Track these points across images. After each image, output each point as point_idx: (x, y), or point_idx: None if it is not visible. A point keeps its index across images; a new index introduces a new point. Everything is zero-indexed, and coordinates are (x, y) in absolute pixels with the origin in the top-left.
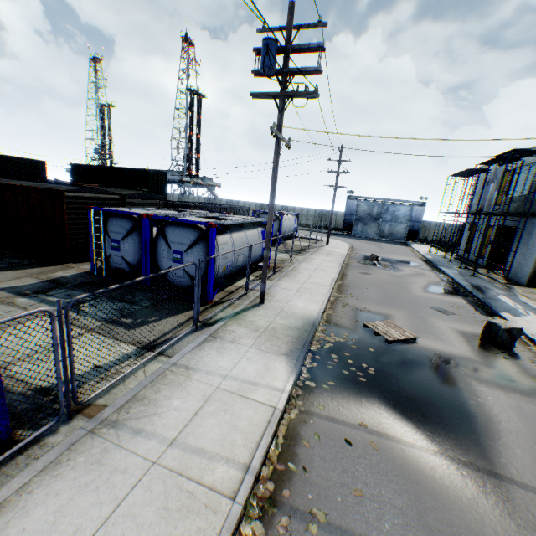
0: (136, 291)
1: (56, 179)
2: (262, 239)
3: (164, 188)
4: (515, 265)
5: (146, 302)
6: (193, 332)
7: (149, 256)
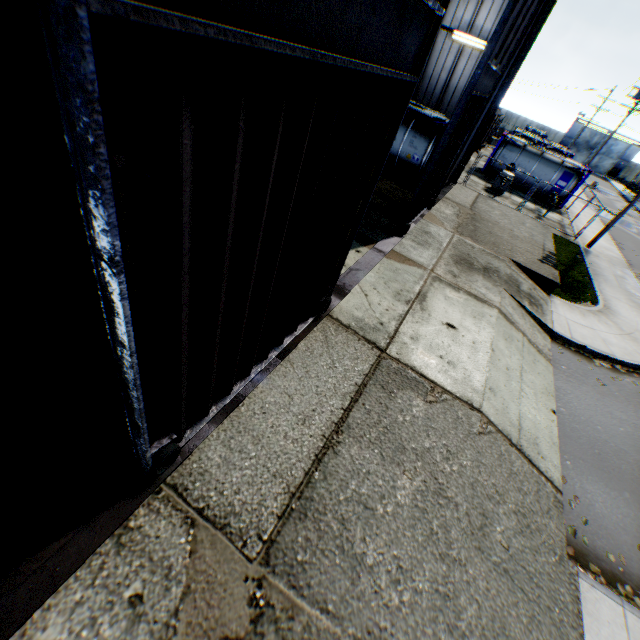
0: None
1: None
2: None
3: None
4: None
5: None
6: None
7: None
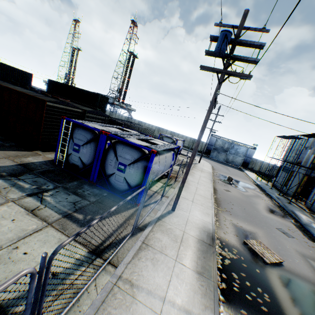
0: (85, 185)
1: (41, 90)
2: (172, 159)
3: (105, 107)
4: (314, 202)
5: (92, 198)
6: (130, 237)
7: (100, 162)
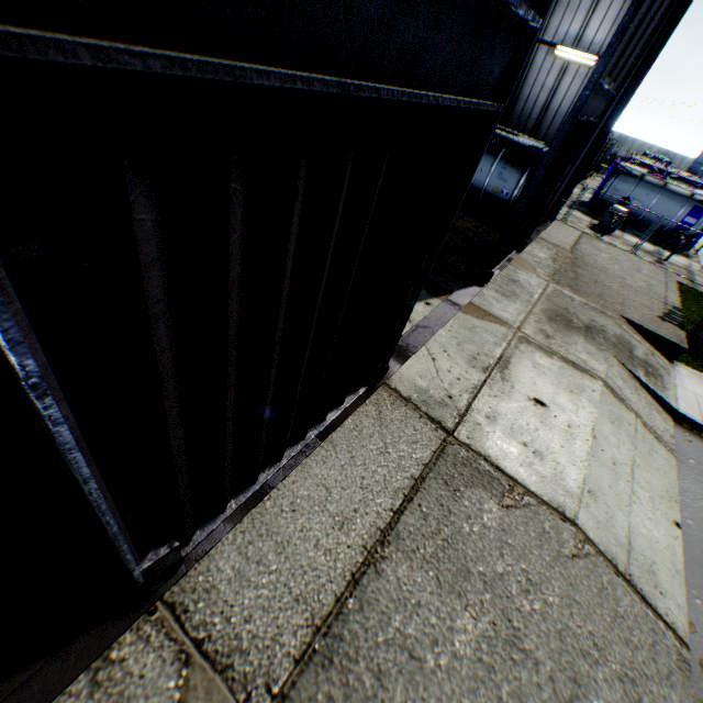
0: None
1: None
2: None
3: None
4: None
5: None
6: None
7: None
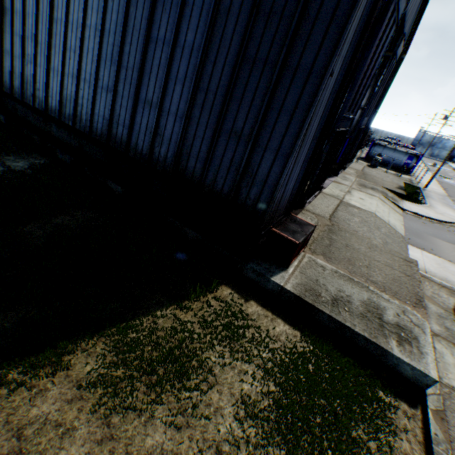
0: None
1: None
2: None
3: None
4: None
5: None
6: None
7: None
